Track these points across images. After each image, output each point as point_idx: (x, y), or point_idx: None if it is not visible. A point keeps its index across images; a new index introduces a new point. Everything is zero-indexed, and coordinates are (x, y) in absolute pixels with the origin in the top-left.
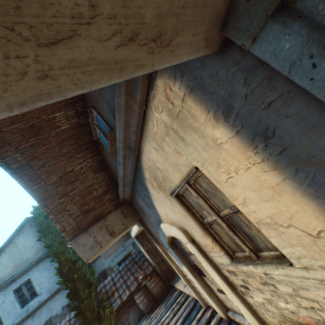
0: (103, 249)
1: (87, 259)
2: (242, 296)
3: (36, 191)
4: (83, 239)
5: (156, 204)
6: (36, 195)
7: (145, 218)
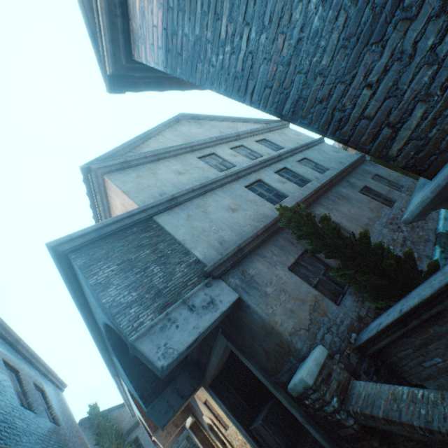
0: (172, 437)
1: (163, 444)
2: (234, 447)
3: (139, 403)
4: (160, 431)
5: (199, 405)
6: (138, 405)
7: (195, 411)
